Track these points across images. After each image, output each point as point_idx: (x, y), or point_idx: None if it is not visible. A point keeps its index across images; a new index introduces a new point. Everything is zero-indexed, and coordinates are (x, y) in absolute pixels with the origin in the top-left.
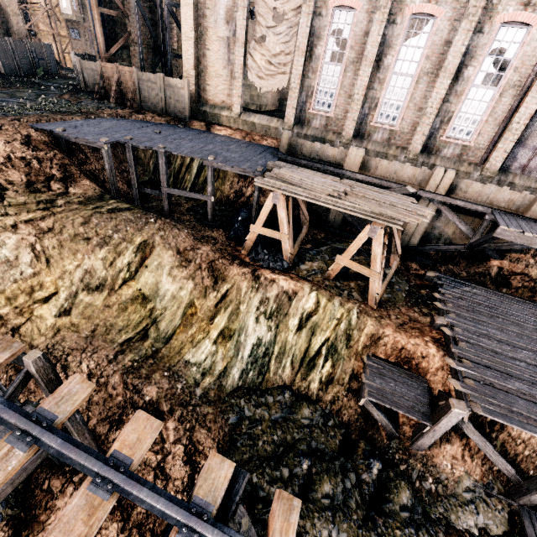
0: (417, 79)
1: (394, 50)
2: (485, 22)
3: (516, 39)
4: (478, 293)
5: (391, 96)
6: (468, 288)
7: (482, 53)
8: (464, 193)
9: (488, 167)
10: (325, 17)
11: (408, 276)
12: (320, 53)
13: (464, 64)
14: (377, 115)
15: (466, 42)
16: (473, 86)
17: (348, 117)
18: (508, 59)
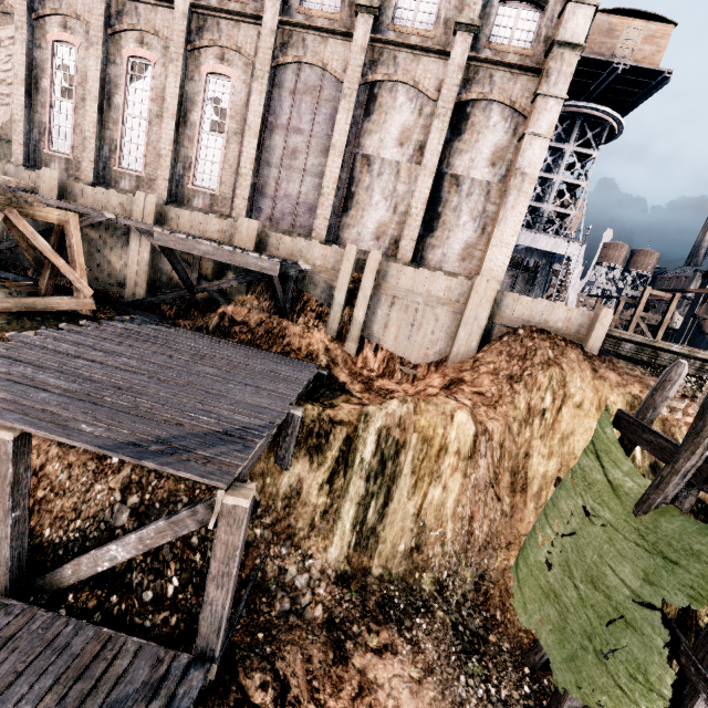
0: (150, 121)
1: (122, 90)
2: (194, 71)
3: (226, 90)
4: (168, 330)
5: (131, 139)
6: (161, 327)
7: (200, 99)
8: (177, 224)
9: (235, 216)
10: (47, 50)
11: (98, 323)
12: (47, 86)
13: (188, 109)
14: (121, 159)
15: (179, 85)
16: (204, 133)
17: (84, 158)
18: (225, 108)
